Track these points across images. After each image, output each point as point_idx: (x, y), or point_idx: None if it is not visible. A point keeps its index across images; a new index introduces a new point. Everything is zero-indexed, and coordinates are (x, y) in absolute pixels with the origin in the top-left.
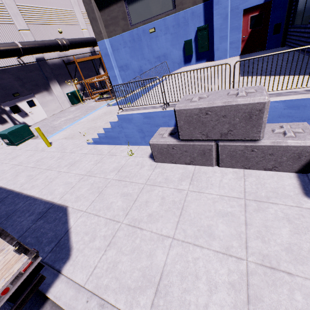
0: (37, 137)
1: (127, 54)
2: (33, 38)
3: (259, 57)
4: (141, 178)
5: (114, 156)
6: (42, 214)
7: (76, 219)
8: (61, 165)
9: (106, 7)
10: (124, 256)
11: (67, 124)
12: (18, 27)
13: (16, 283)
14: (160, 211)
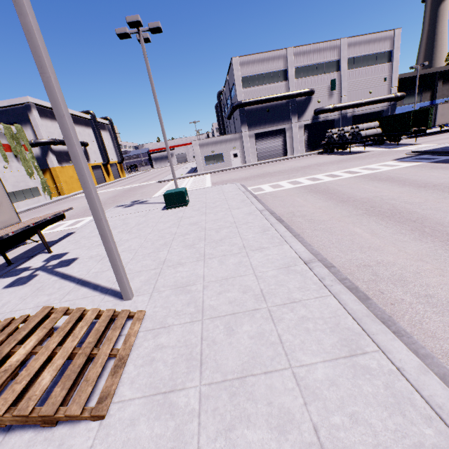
0: None
1: None
2: None
3: None
4: None
5: None
6: None
7: None
8: None
9: None
10: None
11: None
12: None
13: None
14: None
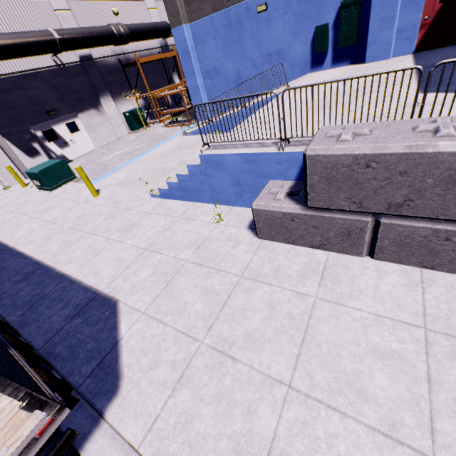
0: (79, 179)
1: (218, 51)
2: (75, 22)
3: (454, 57)
4: (235, 265)
5: (192, 221)
6: (80, 309)
7: (129, 325)
8: (111, 229)
9: None
10: (204, 406)
11: (123, 161)
12: (54, 5)
13: (27, 455)
14: (266, 330)
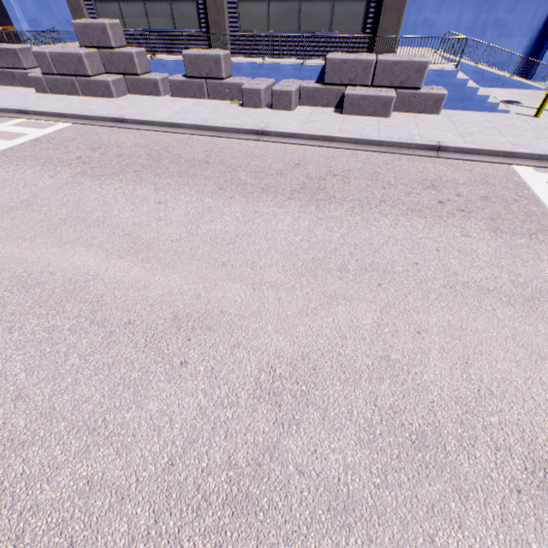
0: None
1: (35, 8)
2: None
3: None
4: None
5: None
6: None
7: None
8: None
9: None
10: None
11: None
12: None
13: None
14: None
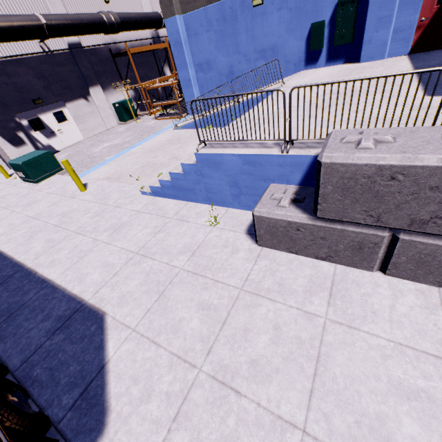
0: (66, 171)
1: (211, 44)
2: (64, 8)
3: None
4: (234, 276)
5: (185, 223)
6: (63, 322)
7: (118, 344)
8: (98, 229)
9: None
10: None
11: (112, 153)
12: None
13: None
14: (273, 357)
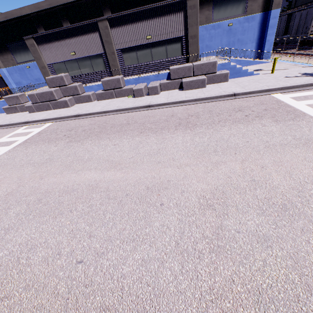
0: None
1: (19, 77)
2: None
3: None
4: None
5: None
6: None
7: None
8: None
9: (1, 53)
10: None
11: None
12: None
13: None
14: None
